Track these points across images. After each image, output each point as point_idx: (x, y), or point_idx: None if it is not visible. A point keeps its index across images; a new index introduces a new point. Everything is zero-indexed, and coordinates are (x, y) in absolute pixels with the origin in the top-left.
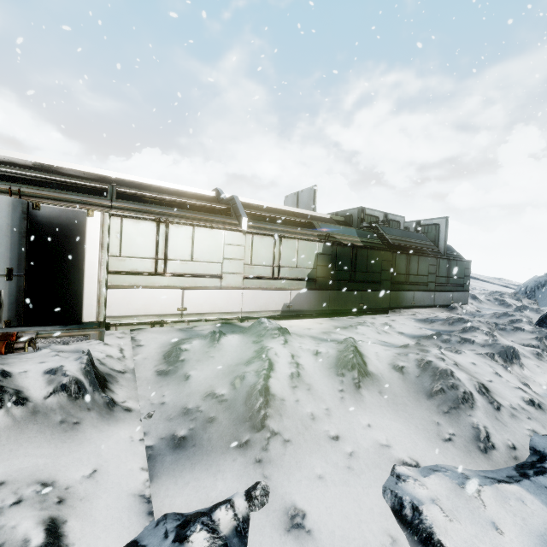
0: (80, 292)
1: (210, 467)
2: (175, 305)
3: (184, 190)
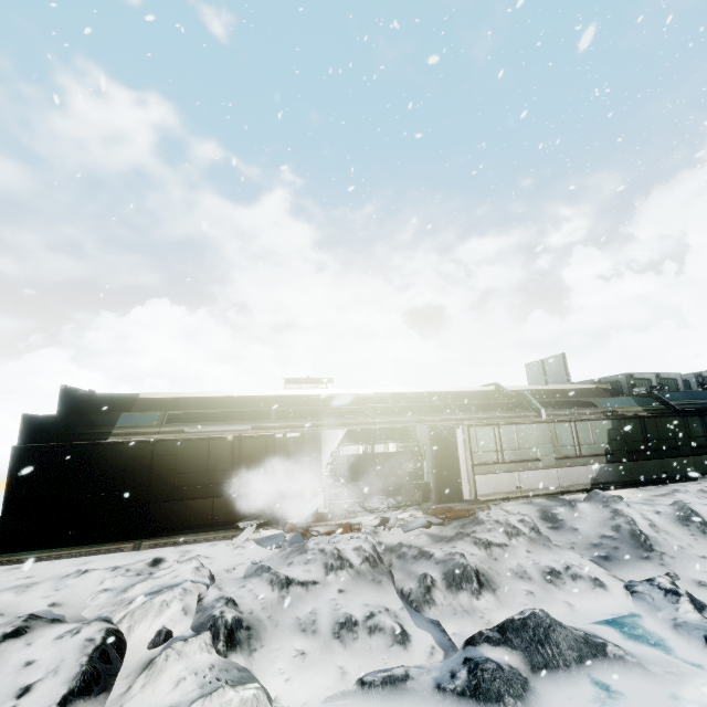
0: (460, 479)
1: (635, 567)
2: (514, 484)
3: (472, 389)
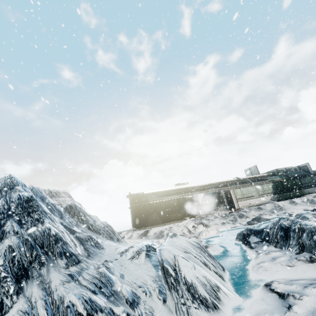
0: (234, 203)
1: (279, 212)
2: (248, 203)
3: (230, 180)
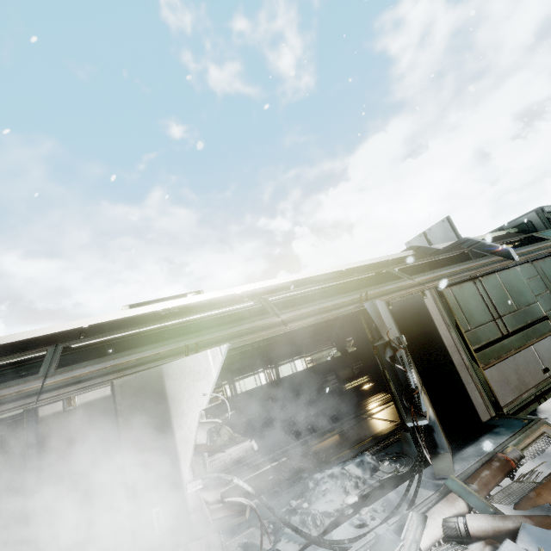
0: (461, 386)
1: None
2: (538, 368)
3: (390, 259)
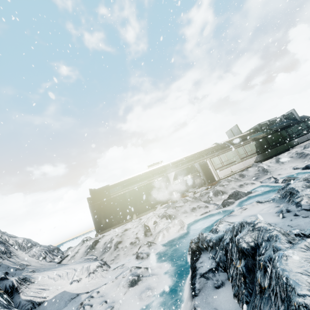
0: (213, 175)
1: (263, 177)
2: (230, 171)
3: (208, 147)
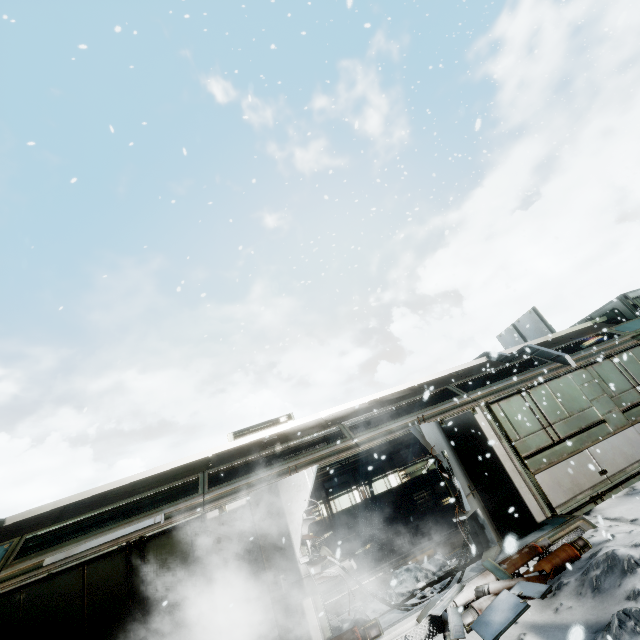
0: (515, 490)
1: None
2: (594, 470)
3: (462, 368)
